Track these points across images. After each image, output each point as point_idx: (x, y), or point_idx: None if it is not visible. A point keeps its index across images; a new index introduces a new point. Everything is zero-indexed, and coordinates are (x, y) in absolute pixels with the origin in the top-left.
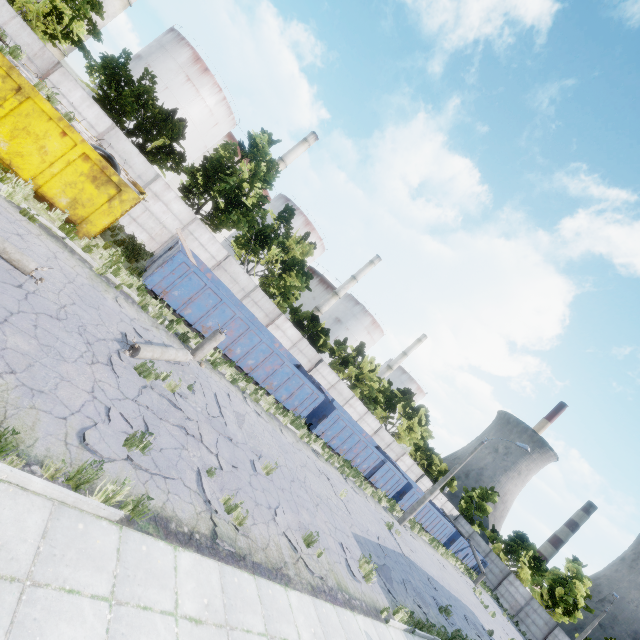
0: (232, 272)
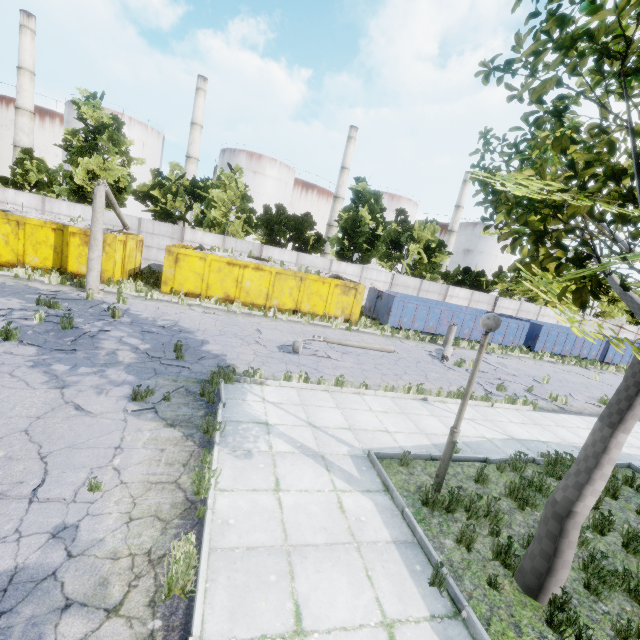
0: (401, 283)
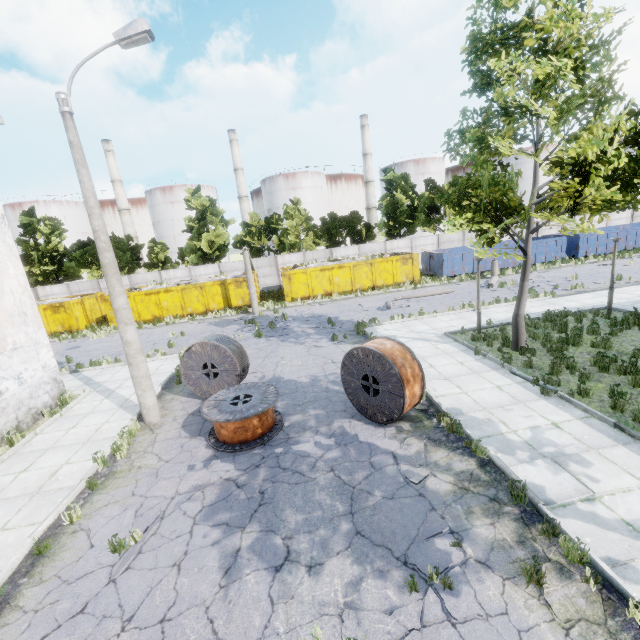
0: (446, 240)
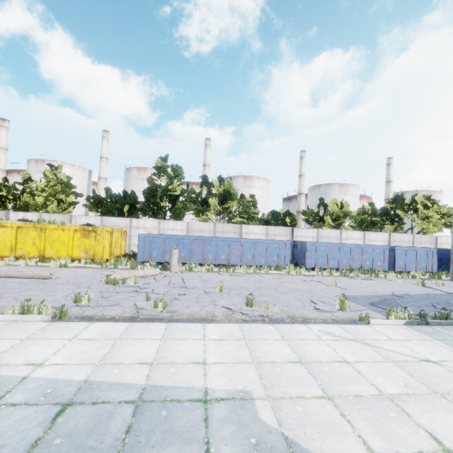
0: (196, 228)
